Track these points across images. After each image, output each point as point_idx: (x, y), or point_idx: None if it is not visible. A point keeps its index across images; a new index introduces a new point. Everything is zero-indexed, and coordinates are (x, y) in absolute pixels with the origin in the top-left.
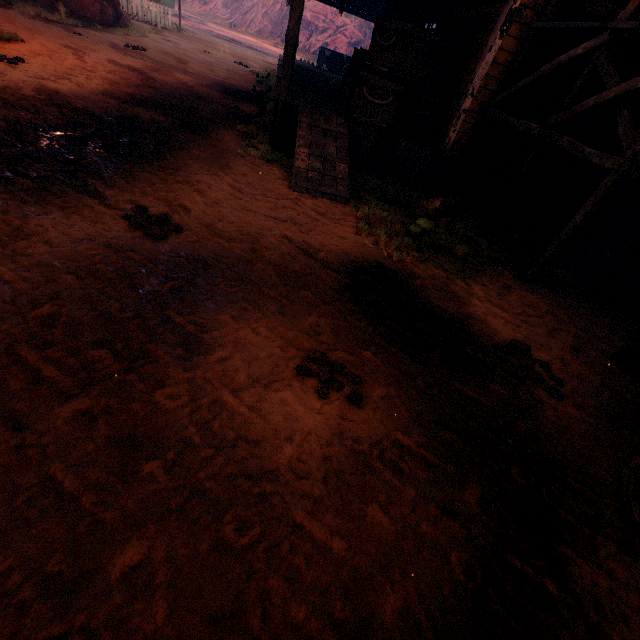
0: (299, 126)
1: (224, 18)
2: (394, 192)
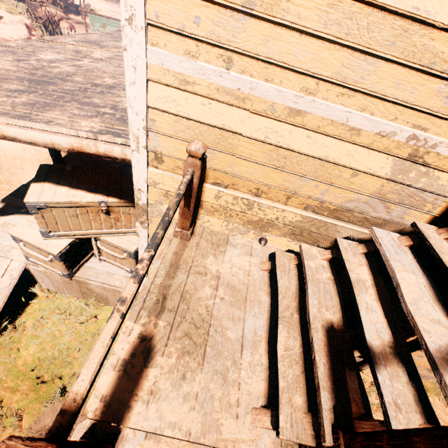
0: None
1: None
2: (58, 353)
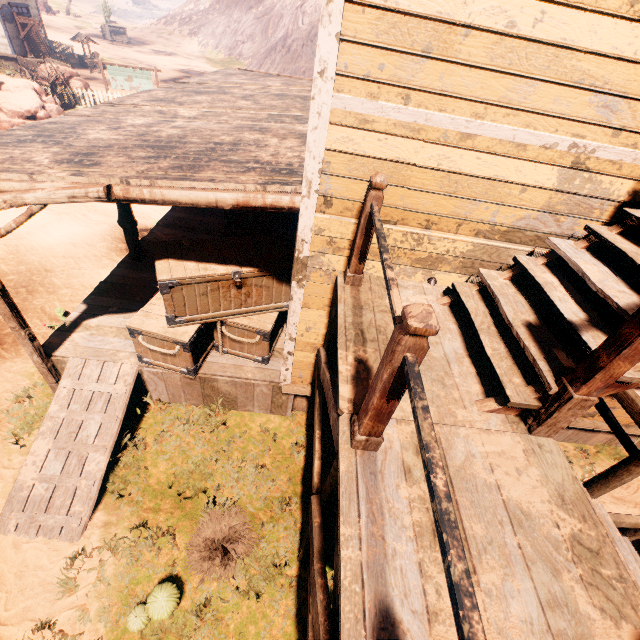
0: (55, 395)
1: (245, 63)
2: (195, 465)
